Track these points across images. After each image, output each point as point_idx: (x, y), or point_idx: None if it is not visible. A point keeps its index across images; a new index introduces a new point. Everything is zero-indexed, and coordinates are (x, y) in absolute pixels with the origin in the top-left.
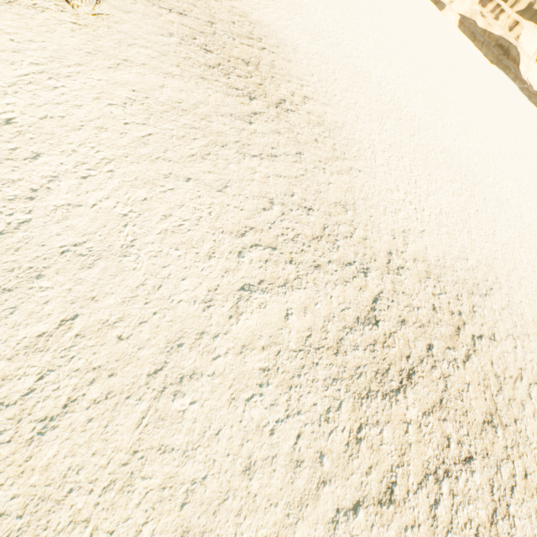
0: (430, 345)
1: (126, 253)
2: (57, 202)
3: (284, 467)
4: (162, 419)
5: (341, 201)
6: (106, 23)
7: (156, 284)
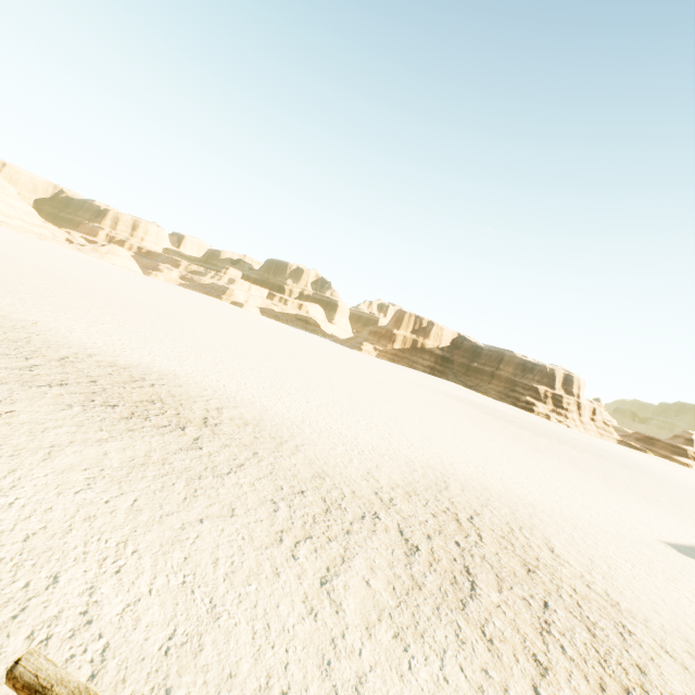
0: (456, 542)
1: (217, 616)
2: (116, 610)
3: None
4: None
5: (315, 474)
6: (2, 420)
7: (264, 625)
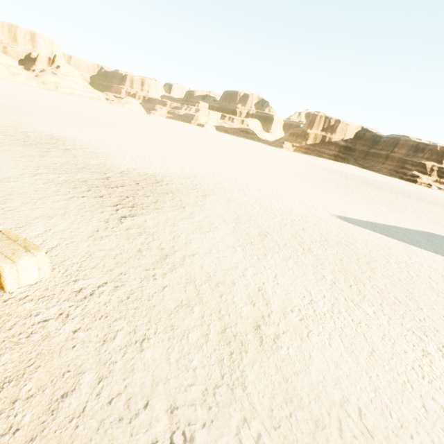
0: (138, 183)
1: None
2: None
3: (52, 192)
4: (2, 185)
5: (98, 164)
6: None
7: None
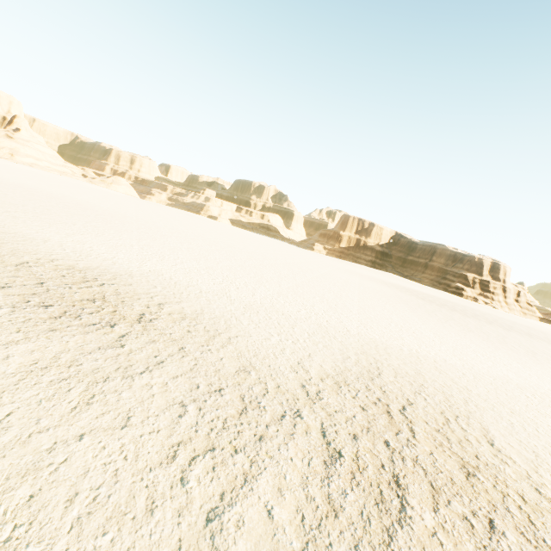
0: (386, 441)
1: None
2: None
3: None
4: None
5: (240, 367)
6: None
7: None
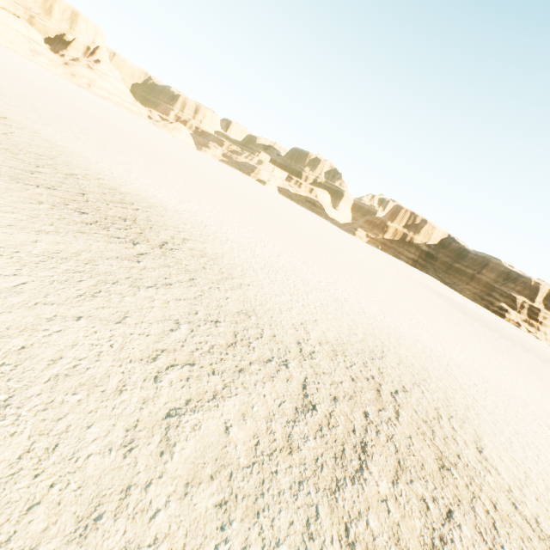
0: (365, 412)
1: None
2: None
3: None
4: None
5: (243, 310)
6: None
7: (50, 445)
